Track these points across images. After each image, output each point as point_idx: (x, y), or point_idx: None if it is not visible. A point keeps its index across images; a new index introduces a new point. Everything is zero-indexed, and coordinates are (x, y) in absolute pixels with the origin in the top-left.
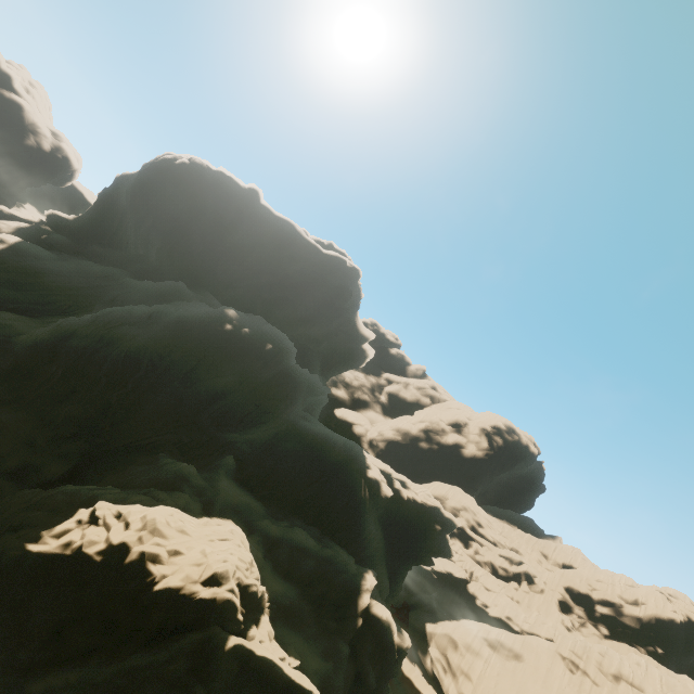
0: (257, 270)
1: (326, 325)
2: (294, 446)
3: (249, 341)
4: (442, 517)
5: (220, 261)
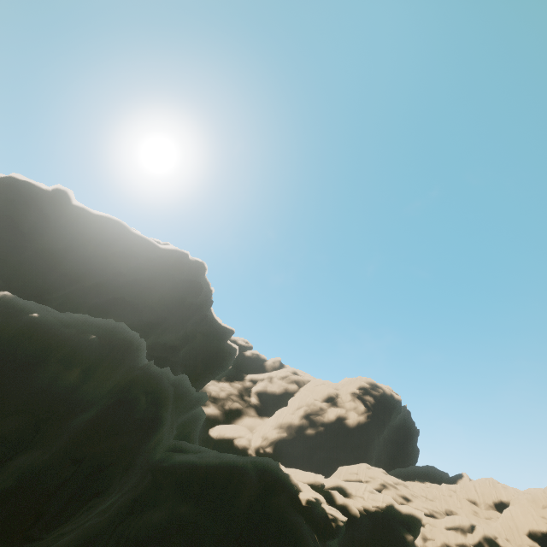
0: (76, 274)
1: (181, 327)
2: (172, 514)
3: (43, 333)
4: (402, 517)
5: (17, 274)
